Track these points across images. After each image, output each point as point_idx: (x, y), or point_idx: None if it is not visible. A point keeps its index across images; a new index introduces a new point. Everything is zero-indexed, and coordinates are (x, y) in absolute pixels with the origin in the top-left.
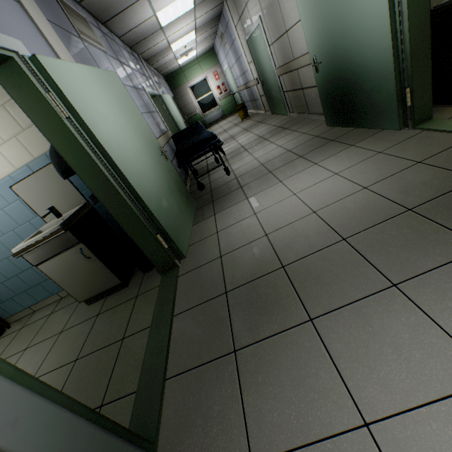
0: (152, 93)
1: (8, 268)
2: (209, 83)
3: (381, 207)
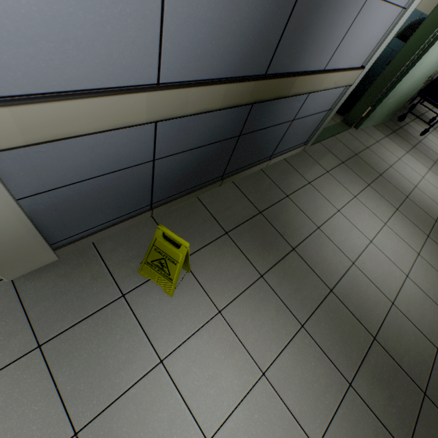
0: None
1: None
2: None
3: (432, 212)
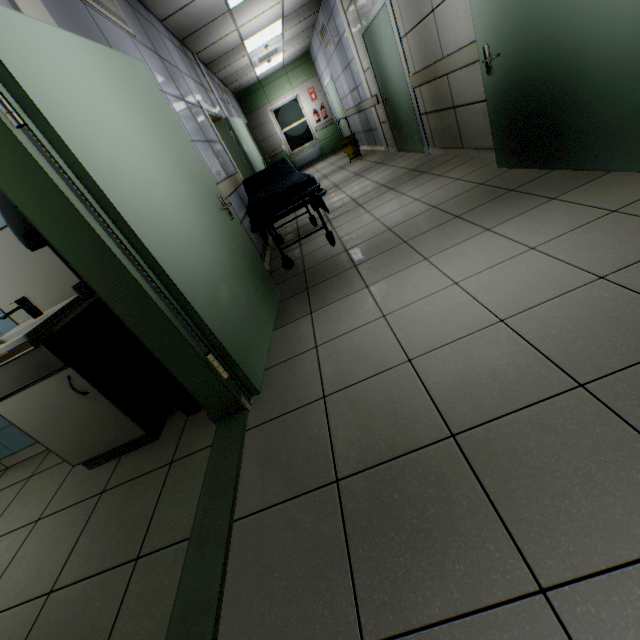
0: (214, 114)
1: None
2: (301, 106)
3: None
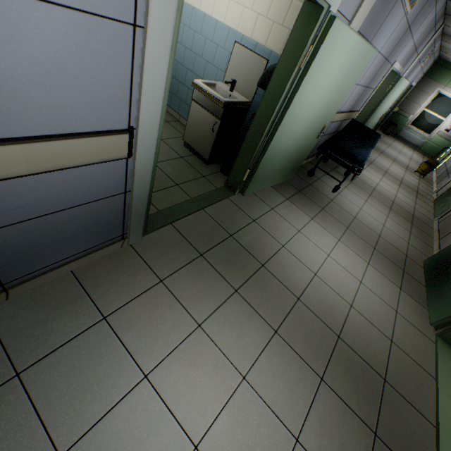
0: (397, 70)
1: (181, 73)
2: None
3: (334, 319)
